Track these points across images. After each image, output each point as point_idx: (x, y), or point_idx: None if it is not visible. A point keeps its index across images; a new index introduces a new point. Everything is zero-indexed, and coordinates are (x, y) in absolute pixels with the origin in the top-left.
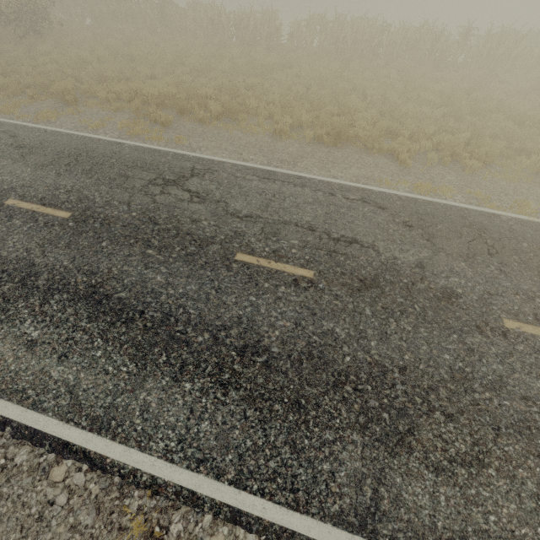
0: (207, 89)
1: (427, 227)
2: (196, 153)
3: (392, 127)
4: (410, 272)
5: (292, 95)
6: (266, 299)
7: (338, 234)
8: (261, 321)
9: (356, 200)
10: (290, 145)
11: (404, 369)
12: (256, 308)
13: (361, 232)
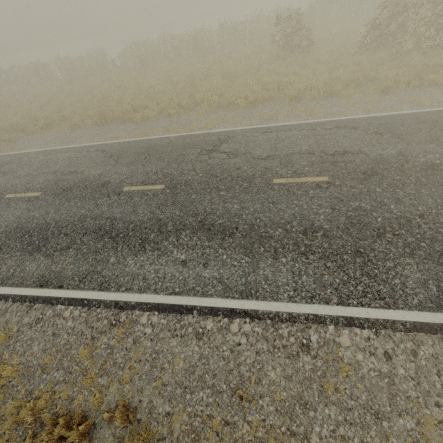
0: (42, 113)
1: (121, 154)
2: (17, 152)
3: (147, 103)
4: (93, 179)
5: (96, 101)
6: (9, 211)
7: (68, 171)
8: (1, 221)
9: (92, 151)
10: (80, 131)
11: (58, 222)
12: (2, 216)
13: (81, 167)
